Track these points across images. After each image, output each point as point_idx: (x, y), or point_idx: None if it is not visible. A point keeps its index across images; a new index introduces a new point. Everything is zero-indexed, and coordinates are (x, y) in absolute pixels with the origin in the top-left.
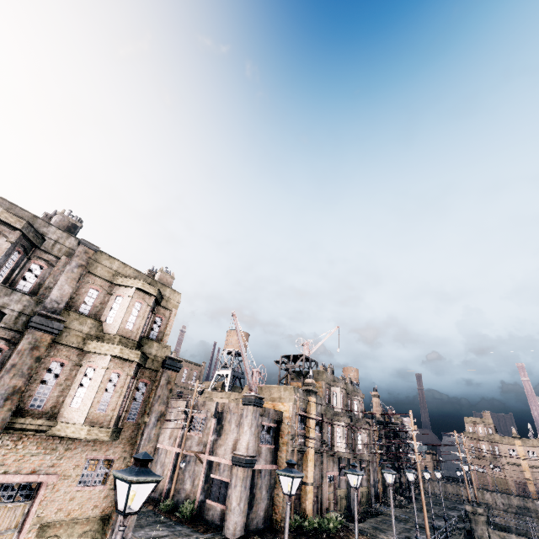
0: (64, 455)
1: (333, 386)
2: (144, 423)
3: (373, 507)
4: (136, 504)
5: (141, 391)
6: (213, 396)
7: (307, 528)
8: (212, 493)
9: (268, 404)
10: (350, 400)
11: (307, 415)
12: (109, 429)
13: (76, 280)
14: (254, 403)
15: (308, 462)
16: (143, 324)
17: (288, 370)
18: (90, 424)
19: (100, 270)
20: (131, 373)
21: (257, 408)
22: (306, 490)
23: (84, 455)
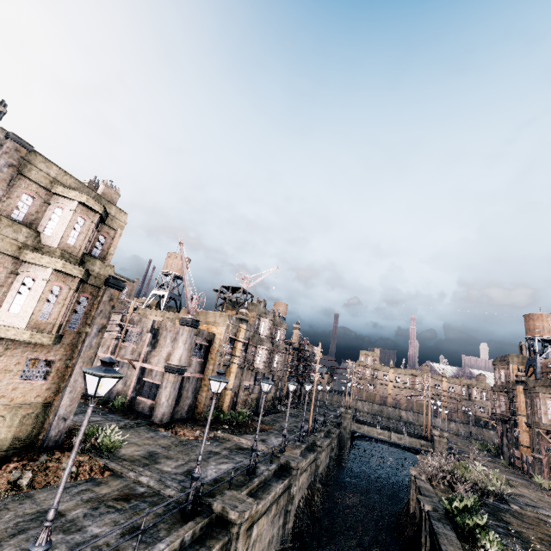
0: (4, 353)
1: (263, 318)
2: (85, 332)
3: (275, 407)
4: (77, 395)
5: (82, 304)
6: (147, 313)
7: (222, 418)
8: (143, 392)
9: (203, 326)
10: (275, 330)
11: (237, 338)
12: (52, 335)
13: (6, 181)
14: (191, 325)
15: (231, 374)
16: (87, 241)
17: (225, 300)
18: (32, 329)
19: (35, 174)
20: (74, 288)
21: (193, 329)
22: (226, 393)
23: (25, 355)
